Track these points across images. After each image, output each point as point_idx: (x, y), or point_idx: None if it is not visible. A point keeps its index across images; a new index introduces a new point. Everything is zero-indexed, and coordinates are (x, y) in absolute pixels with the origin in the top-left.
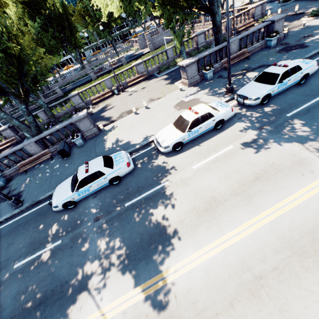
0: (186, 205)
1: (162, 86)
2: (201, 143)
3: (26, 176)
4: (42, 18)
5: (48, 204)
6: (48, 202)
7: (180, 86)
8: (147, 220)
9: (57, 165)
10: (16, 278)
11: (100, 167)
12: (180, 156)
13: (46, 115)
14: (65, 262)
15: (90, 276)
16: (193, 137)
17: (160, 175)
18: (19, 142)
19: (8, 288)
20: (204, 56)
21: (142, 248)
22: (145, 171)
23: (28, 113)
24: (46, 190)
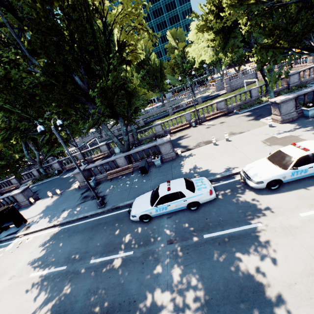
0: (295, 263)
1: (244, 121)
2: (309, 186)
3: (110, 183)
4: (143, 71)
5: (125, 212)
6: (125, 210)
7: (270, 122)
8: (233, 264)
9: (136, 179)
10: (90, 274)
11: (182, 188)
12: (277, 197)
13: (132, 138)
14: (135, 277)
15: (161, 307)
16: (297, 177)
17: (249, 213)
18: (108, 156)
19: (83, 281)
20: (305, 93)
21: (228, 300)
22: (228, 203)
23: (126, 133)
24: (125, 199)
